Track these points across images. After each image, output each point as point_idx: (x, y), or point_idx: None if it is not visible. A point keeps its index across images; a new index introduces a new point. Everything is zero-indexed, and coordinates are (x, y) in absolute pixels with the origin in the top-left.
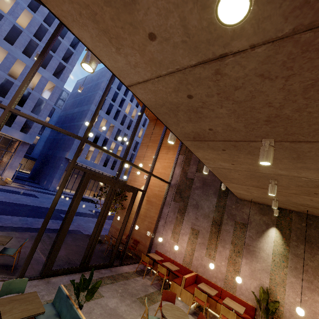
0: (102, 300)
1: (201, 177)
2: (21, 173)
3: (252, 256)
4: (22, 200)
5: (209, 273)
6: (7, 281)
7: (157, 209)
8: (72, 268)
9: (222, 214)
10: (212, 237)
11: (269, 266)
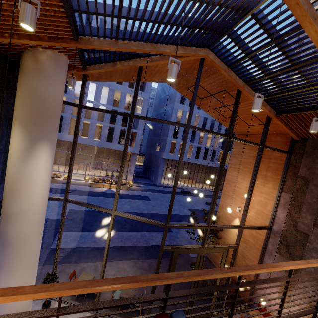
0: None
1: None
2: (137, 167)
3: None
4: (140, 207)
5: None
6: None
7: (256, 253)
8: None
9: None
10: None
11: None
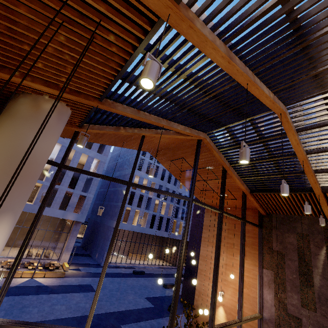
0: None
1: (314, 320)
2: None
3: None
4: (81, 305)
5: None
6: None
7: None
8: None
9: None
10: None
11: None
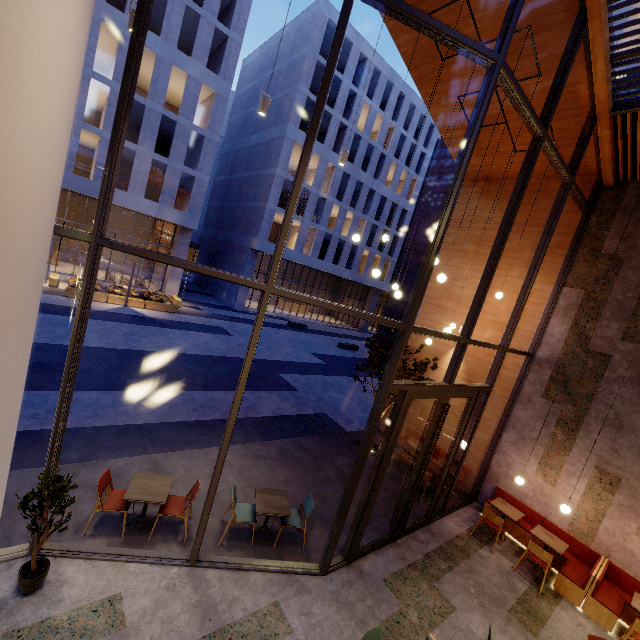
0: (459, 619)
1: (638, 356)
2: None
3: None
4: (214, 345)
5: None
6: (361, 638)
7: (497, 405)
8: (380, 540)
9: None
10: None
11: None
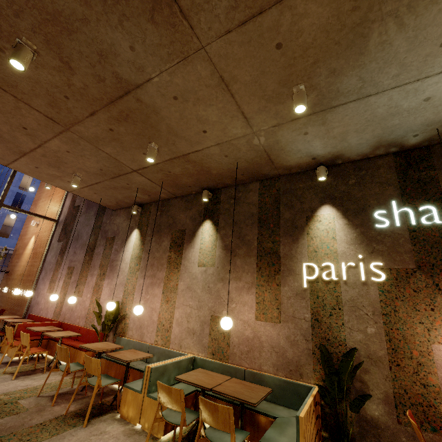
0: None
1: (87, 200)
2: None
3: (114, 272)
4: None
5: (75, 316)
6: None
7: (41, 259)
8: None
9: (97, 235)
10: (84, 268)
11: (126, 277)
